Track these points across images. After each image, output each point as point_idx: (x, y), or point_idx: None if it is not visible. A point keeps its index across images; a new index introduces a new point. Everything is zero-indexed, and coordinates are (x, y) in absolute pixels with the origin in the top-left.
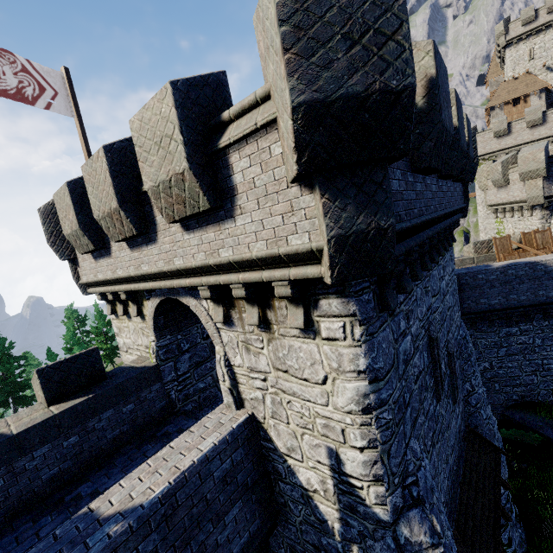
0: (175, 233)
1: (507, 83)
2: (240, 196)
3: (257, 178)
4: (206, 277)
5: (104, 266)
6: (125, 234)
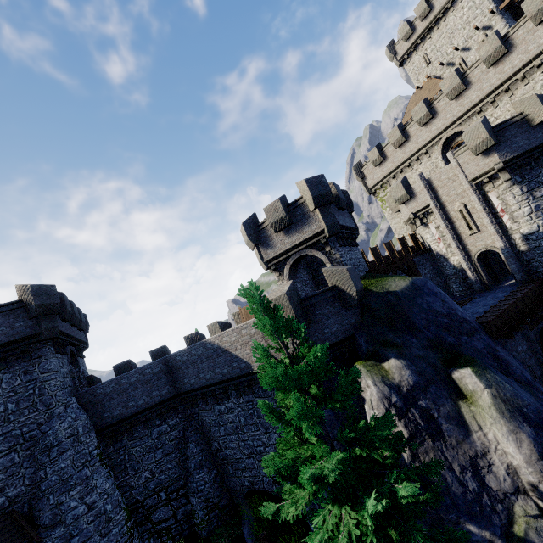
0: None
1: (415, 95)
2: None
3: None
4: None
5: None
6: None
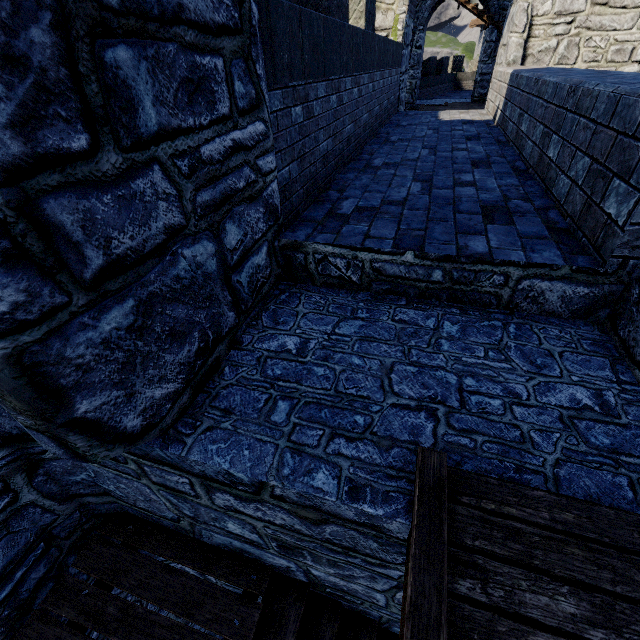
0: None
1: None
2: None
3: None
4: None
5: None
6: None
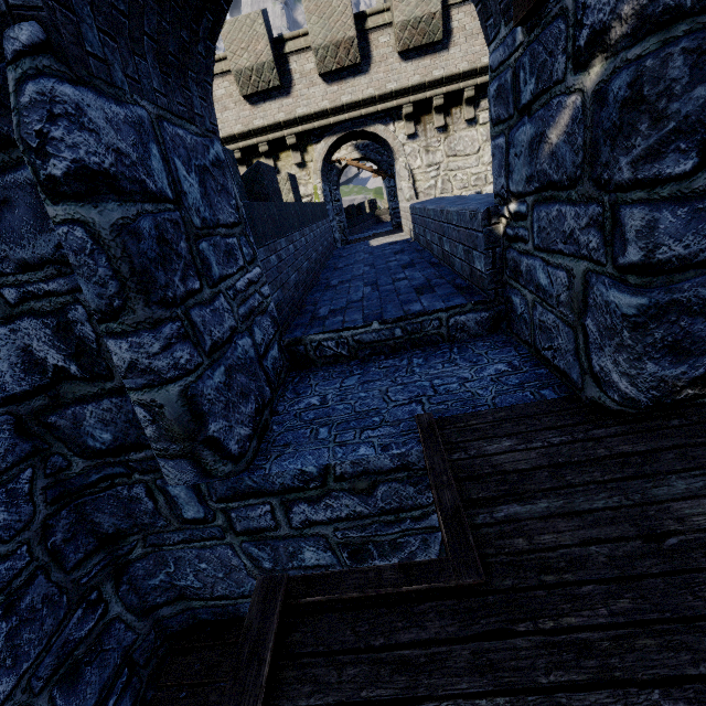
0: (393, 64)
1: None
2: (455, 36)
3: (467, 26)
4: (413, 96)
5: (271, 110)
6: (344, 64)
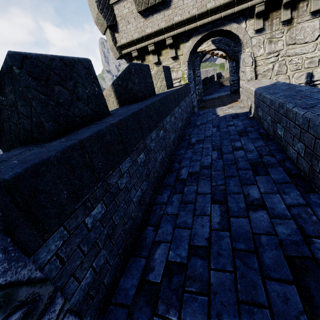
0: None
1: None
2: None
3: None
4: None
5: (157, 20)
6: None
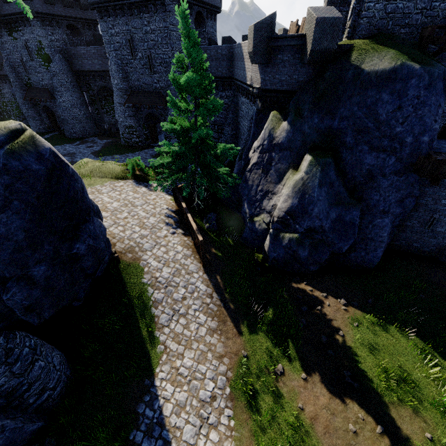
0: None
1: None
2: None
3: None
4: None
5: None
6: None
